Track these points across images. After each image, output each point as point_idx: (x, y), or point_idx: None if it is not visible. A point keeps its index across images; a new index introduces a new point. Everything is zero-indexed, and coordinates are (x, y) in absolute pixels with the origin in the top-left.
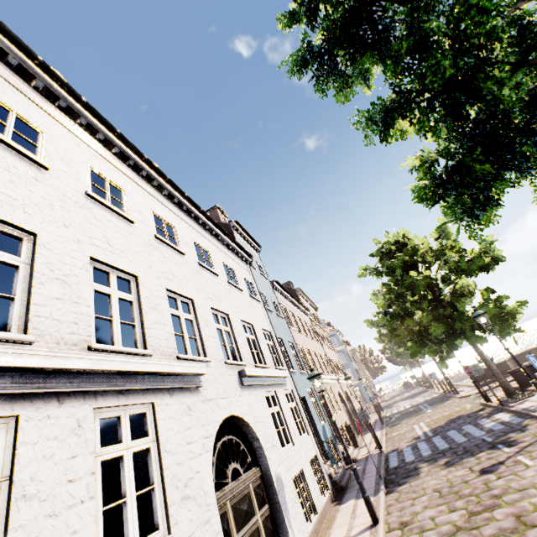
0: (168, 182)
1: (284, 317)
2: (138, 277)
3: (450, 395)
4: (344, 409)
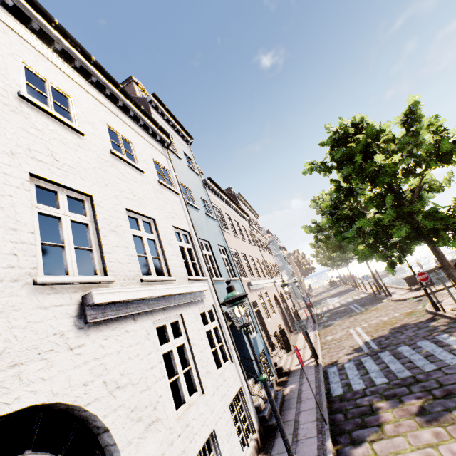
0: None
1: (215, 218)
2: None
3: (381, 297)
4: (279, 310)
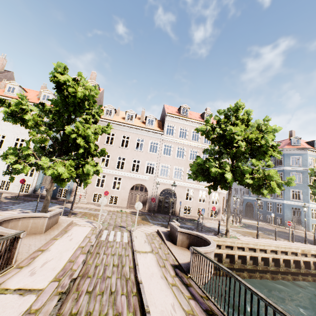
0: None
1: None
2: None
3: None
4: (142, 194)
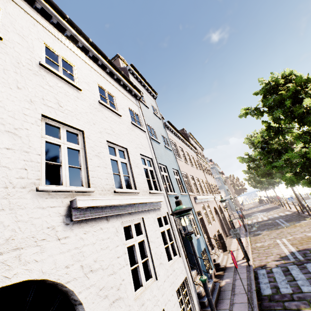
0: None
1: (171, 149)
2: None
3: (304, 215)
4: (217, 218)
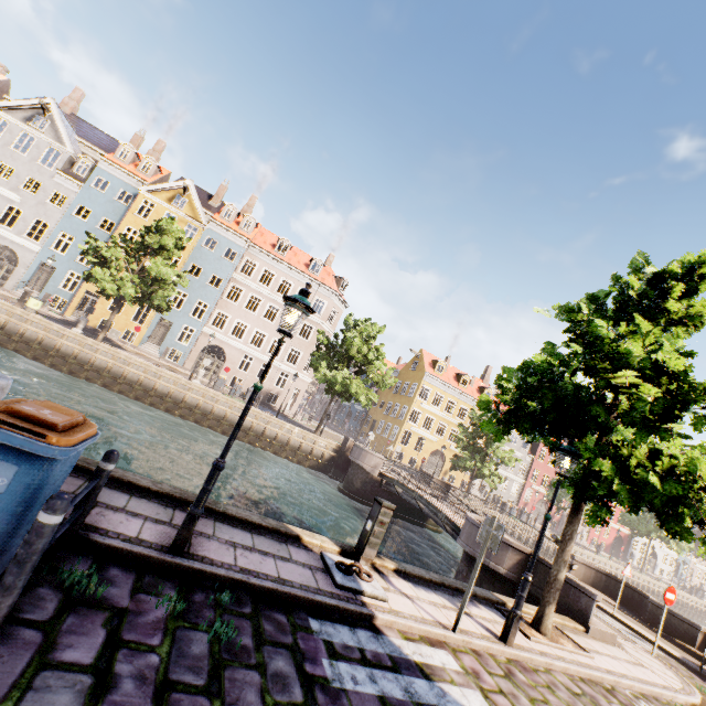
0: None
1: None
2: None
3: None
4: None
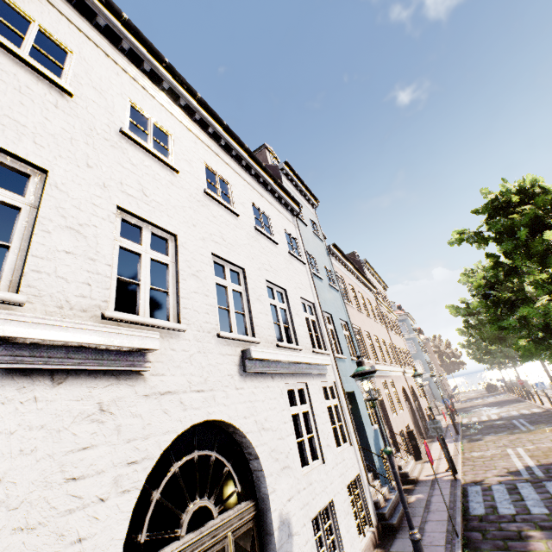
0: (168, 70)
1: (338, 289)
2: (50, 173)
3: None
4: (407, 407)
